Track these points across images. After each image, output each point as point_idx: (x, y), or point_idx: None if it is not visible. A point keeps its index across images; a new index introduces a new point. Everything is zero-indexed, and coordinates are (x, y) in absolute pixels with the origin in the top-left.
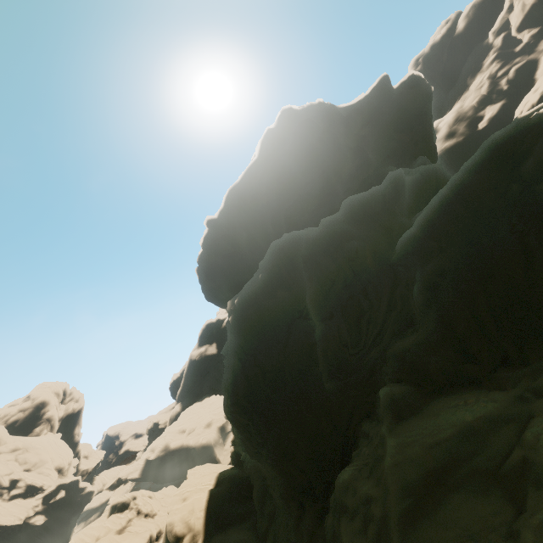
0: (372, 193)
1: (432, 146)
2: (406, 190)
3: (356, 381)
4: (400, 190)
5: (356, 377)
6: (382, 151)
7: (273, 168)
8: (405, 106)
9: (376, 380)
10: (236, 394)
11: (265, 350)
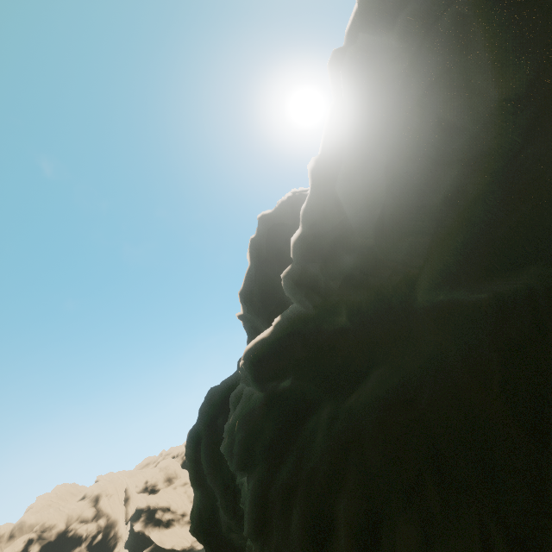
0: None
1: None
2: None
3: None
4: None
5: None
6: None
7: (254, 279)
8: None
9: None
10: (192, 523)
11: (201, 492)
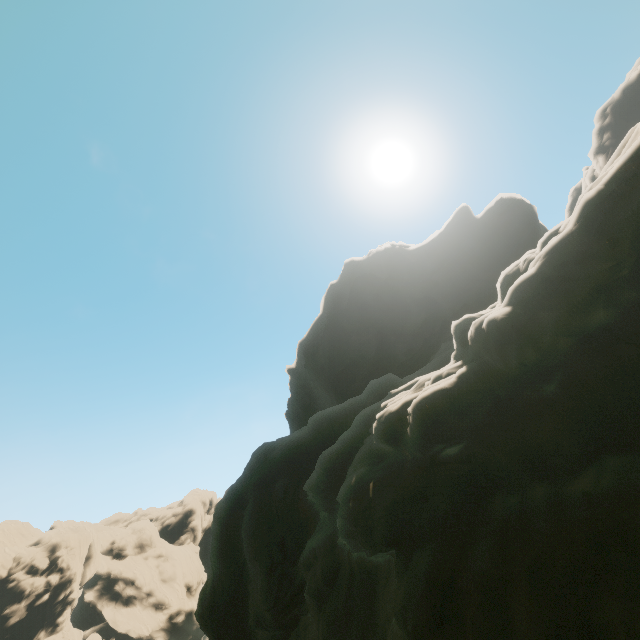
0: (346, 406)
1: None
2: None
3: (287, 636)
4: None
5: (285, 632)
6: (462, 296)
7: (326, 330)
8: (492, 238)
9: None
10: (202, 604)
11: (225, 568)
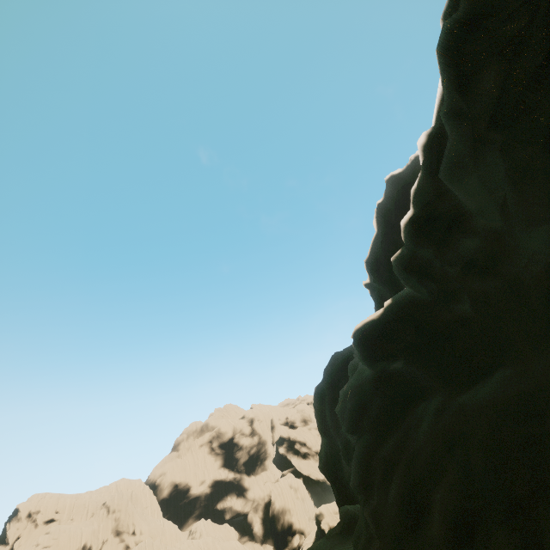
0: None
1: None
2: None
3: None
4: None
5: None
6: None
7: (380, 247)
8: None
9: None
10: (320, 462)
11: (327, 439)
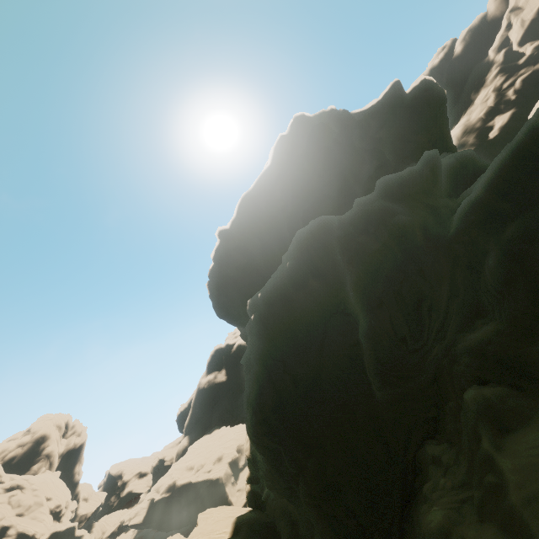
0: (409, 172)
1: (451, 146)
2: (442, 174)
3: (416, 389)
4: (438, 172)
5: (416, 383)
6: (399, 153)
7: (288, 171)
8: (419, 109)
9: (442, 387)
10: (262, 409)
11: (296, 353)
